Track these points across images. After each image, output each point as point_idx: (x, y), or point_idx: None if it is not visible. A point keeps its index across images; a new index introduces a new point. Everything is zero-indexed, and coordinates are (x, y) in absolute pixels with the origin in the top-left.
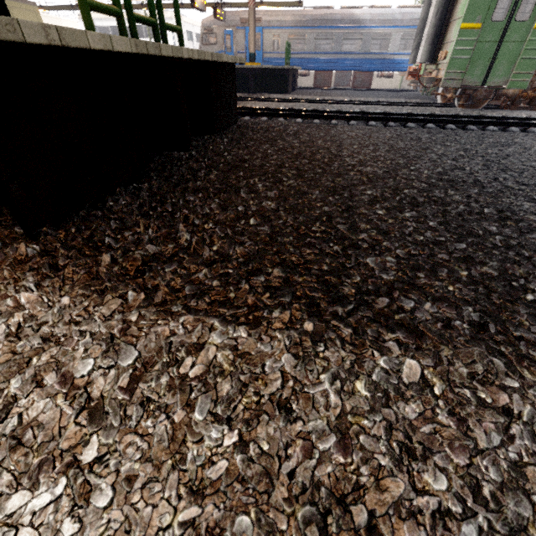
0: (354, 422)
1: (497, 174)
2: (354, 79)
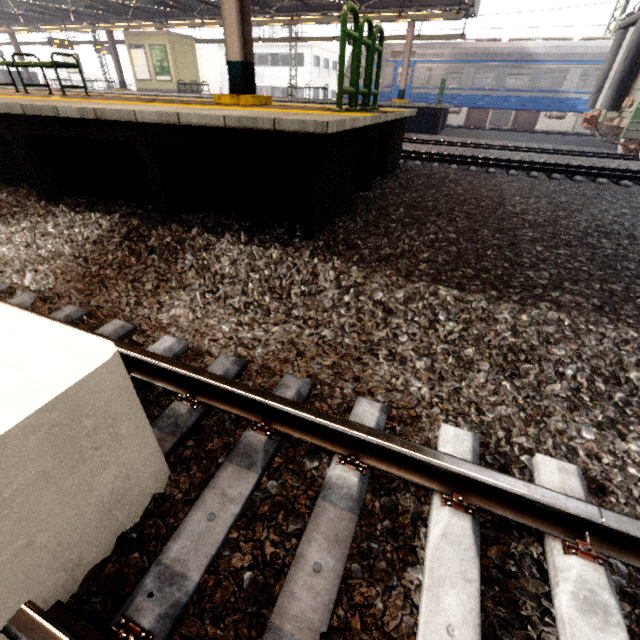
0: (520, 329)
1: None
2: (515, 120)
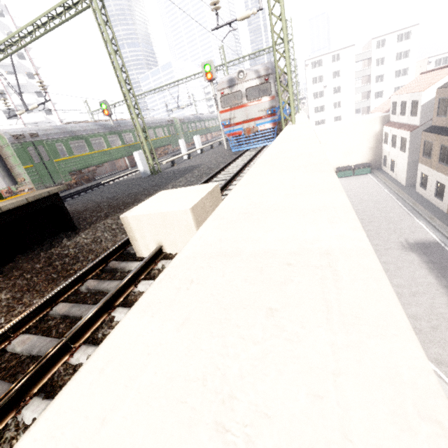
0: None
1: (116, 193)
2: None
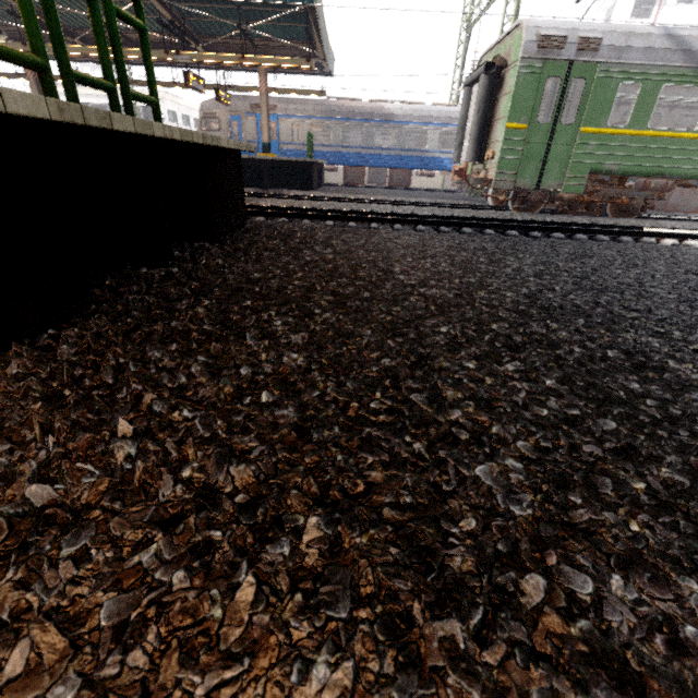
0: None
1: (595, 296)
2: (391, 177)
